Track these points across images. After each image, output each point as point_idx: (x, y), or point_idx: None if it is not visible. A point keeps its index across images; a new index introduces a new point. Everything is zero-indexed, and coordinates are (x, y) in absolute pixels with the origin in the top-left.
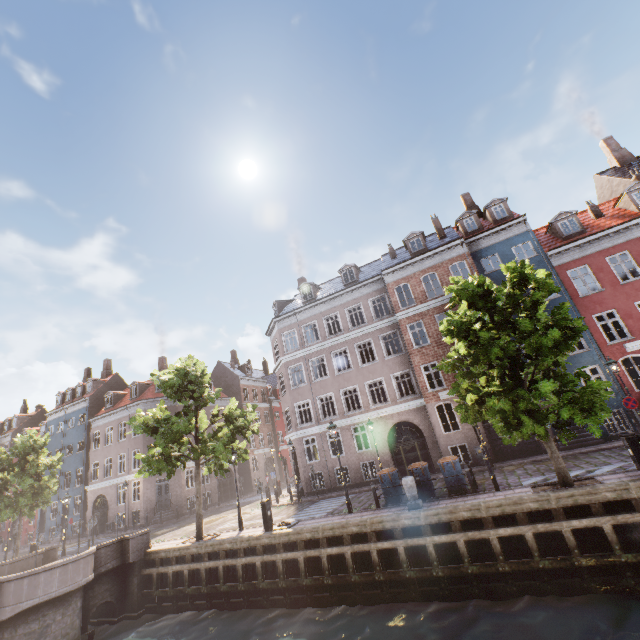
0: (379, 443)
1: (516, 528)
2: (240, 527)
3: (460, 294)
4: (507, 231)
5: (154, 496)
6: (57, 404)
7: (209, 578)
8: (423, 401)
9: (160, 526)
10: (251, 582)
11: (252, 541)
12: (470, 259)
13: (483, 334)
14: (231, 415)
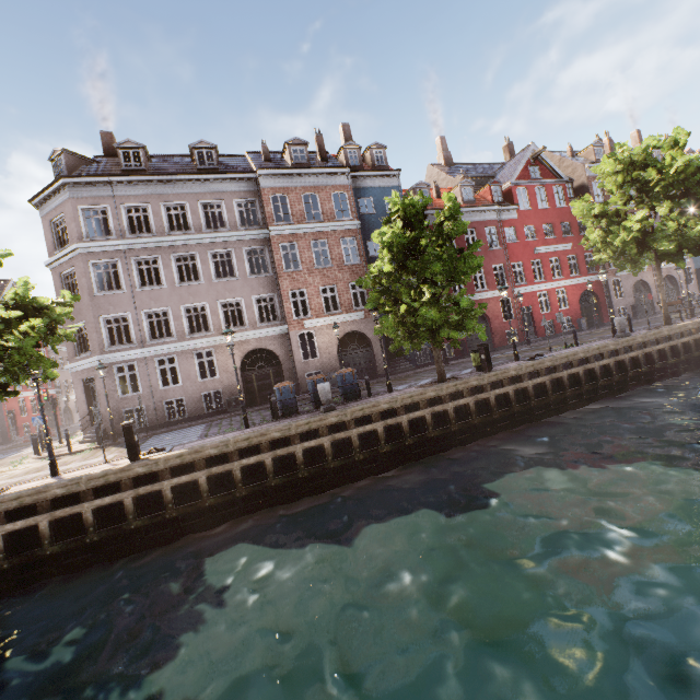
0: (230, 371)
1: (421, 411)
2: (54, 472)
3: (405, 210)
4: (384, 179)
5: None
6: None
7: (10, 548)
8: (287, 328)
9: None
10: (112, 527)
11: (113, 476)
12: (352, 193)
13: (430, 250)
14: (31, 303)
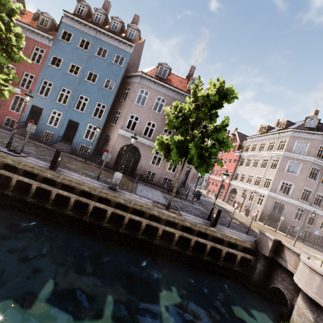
0: None
1: None
2: None
3: None
4: None
5: (182, 175)
6: (76, 12)
7: None
8: None
9: (197, 203)
10: None
11: None
12: None
13: None
14: None
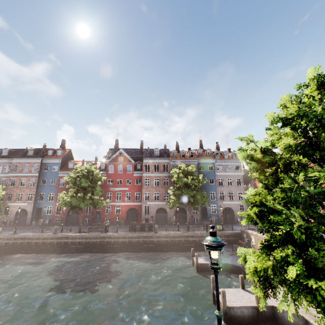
0: None
1: None
2: None
3: None
4: (55, 160)
5: None
6: None
7: None
8: (3, 204)
9: None
10: None
11: None
12: (40, 165)
13: None
14: None
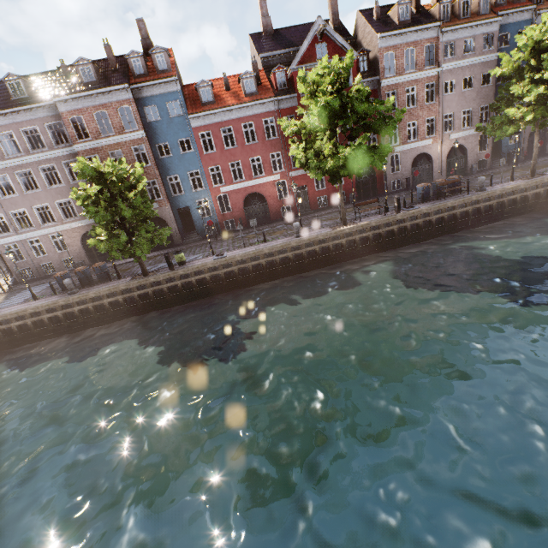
0: (75, 246)
1: (116, 298)
2: None
3: (83, 174)
4: (164, 86)
5: None
6: None
7: None
8: None
9: None
10: None
11: None
12: (135, 106)
13: (91, 209)
14: None
